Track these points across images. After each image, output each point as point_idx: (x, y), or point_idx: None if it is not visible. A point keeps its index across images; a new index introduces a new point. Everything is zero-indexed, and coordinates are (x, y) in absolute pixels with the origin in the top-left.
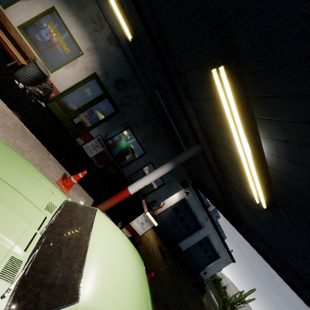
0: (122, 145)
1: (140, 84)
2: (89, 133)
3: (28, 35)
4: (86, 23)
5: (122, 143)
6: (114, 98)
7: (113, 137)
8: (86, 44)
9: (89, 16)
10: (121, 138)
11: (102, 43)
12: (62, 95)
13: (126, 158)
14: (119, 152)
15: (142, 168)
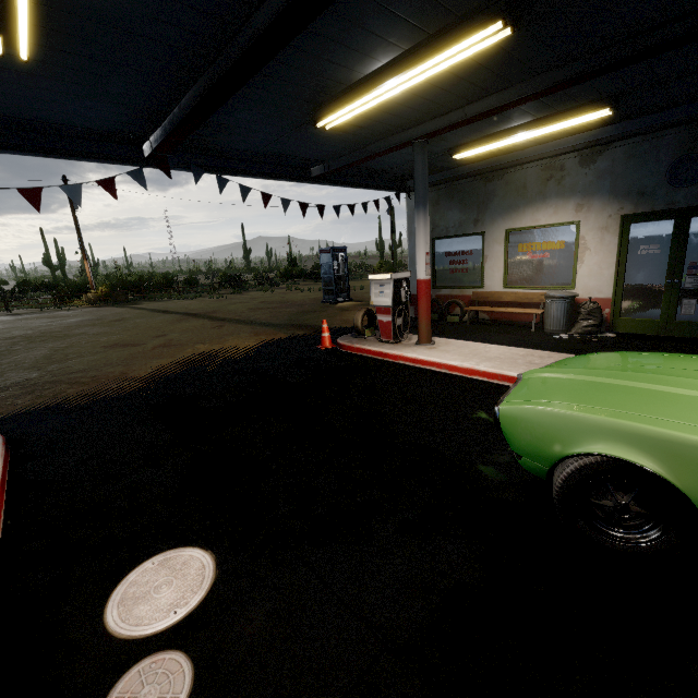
0: None
1: None
2: None
3: (516, 284)
4: (543, 194)
5: None
6: None
7: None
8: (568, 209)
9: (538, 184)
10: None
11: (584, 178)
12: (617, 298)
13: None
14: None
15: None
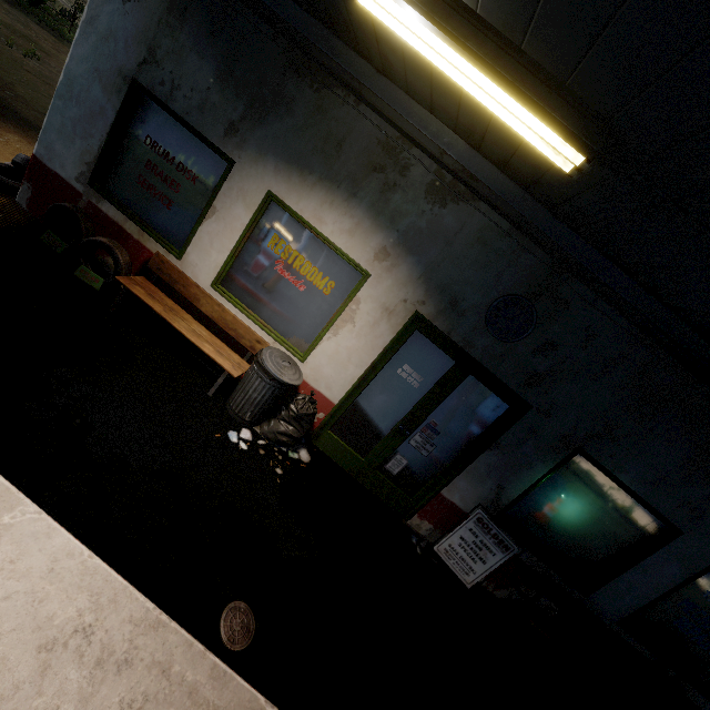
0: (566, 512)
1: (594, 288)
2: (442, 496)
3: (235, 292)
4: (356, 186)
5: (564, 507)
6: (495, 369)
7: (524, 494)
8: (370, 243)
9: (360, 160)
10: (556, 492)
11: (417, 216)
12: (342, 407)
13: (591, 557)
14: (561, 540)
15: (675, 589)
